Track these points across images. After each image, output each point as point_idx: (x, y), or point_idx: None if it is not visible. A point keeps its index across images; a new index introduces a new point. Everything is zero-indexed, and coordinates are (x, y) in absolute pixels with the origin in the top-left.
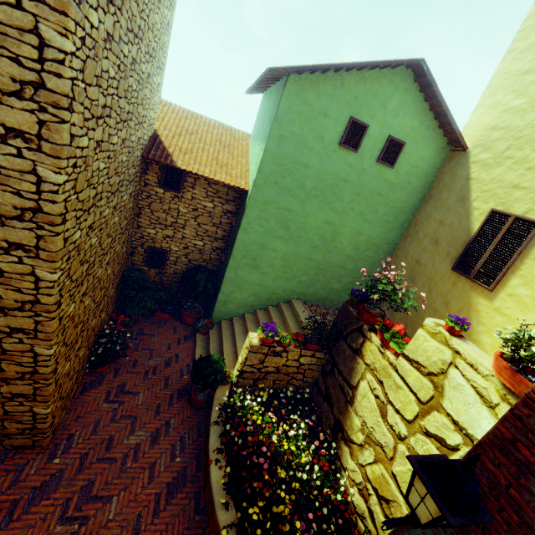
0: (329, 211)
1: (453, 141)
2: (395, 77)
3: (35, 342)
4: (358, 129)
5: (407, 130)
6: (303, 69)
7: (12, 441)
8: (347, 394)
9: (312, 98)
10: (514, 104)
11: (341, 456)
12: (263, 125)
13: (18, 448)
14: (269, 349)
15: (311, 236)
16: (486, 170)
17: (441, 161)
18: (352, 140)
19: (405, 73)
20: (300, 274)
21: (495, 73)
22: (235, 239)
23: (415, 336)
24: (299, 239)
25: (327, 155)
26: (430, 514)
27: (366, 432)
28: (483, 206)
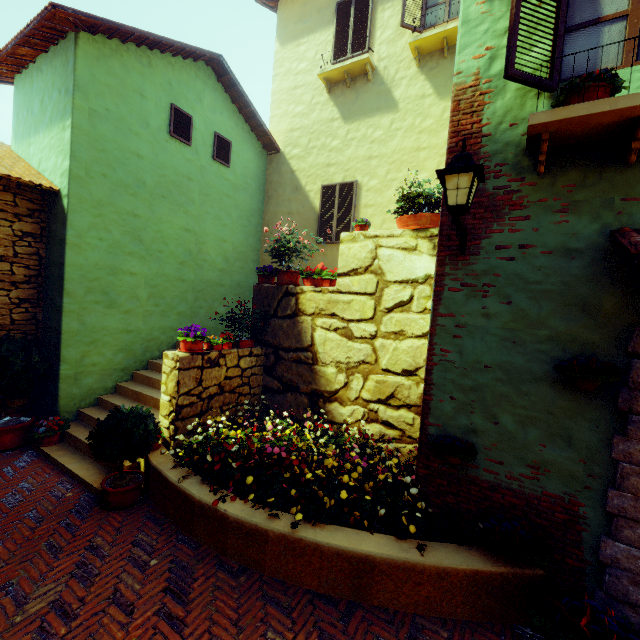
0: (184, 215)
1: (267, 145)
2: (200, 72)
3: None
4: (183, 119)
5: (228, 130)
6: (101, 23)
7: None
8: (307, 360)
9: (119, 70)
10: (298, 111)
11: (333, 418)
12: (47, 106)
13: None
14: (203, 359)
15: (174, 250)
16: (302, 161)
17: (264, 165)
18: (181, 130)
19: (207, 70)
20: (177, 303)
21: (273, 92)
22: (63, 265)
23: (340, 253)
24: (160, 254)
25: (159, 144)
26: (466, 188)
27: (344, 368)
28: (314, 187)
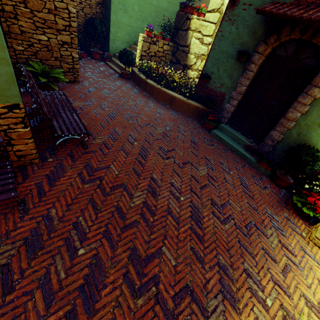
0: None
1: None
2: None
3: (68, 2)
4: None
5: None
6: None
7: (65, 77)
8: (186, 51)
9: None
10: None
11: (188, 75)
12: None
13: (68, 82)
14: (151, 40)
15: None
16: None
17: None
18: None
19: None
20: (148, 17)
21: None
22: None
23: None
24: None
25: None
26: None
27: (196, 56)
28: None
